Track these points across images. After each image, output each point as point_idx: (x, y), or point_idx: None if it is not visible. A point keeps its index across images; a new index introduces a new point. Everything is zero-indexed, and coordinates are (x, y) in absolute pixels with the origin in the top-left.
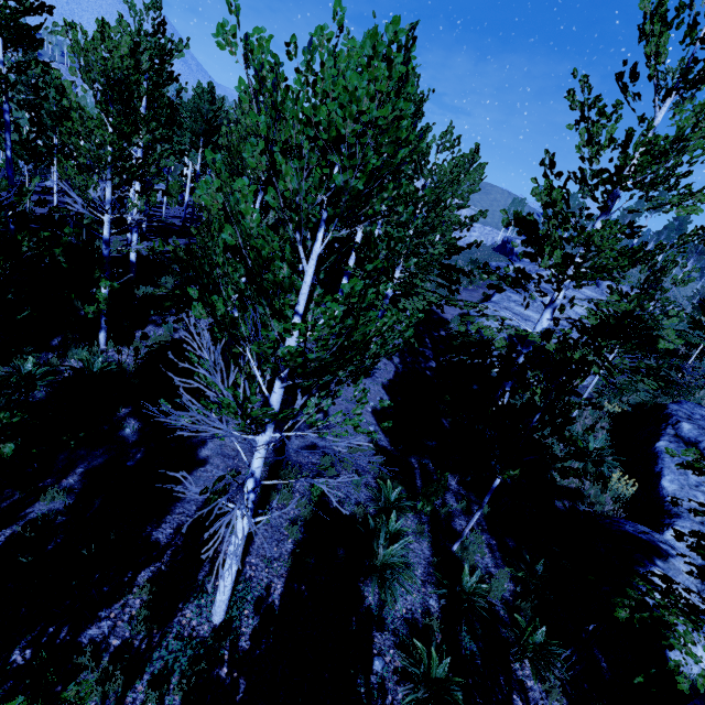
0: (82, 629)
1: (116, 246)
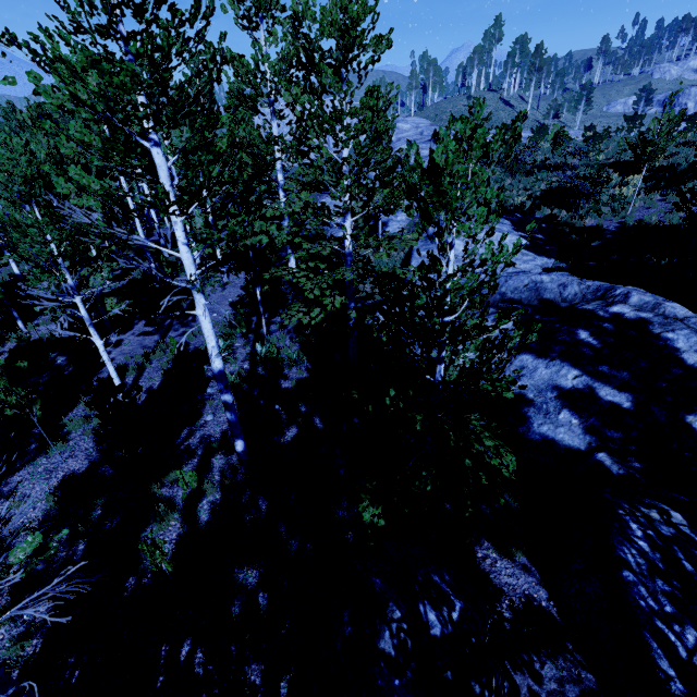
0: (61, 419)
1: (6, 273)
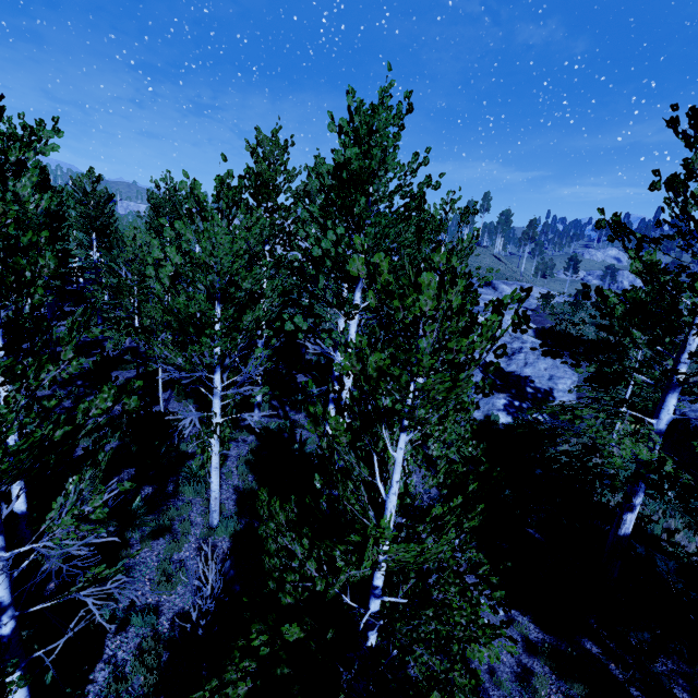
0: None
1: None
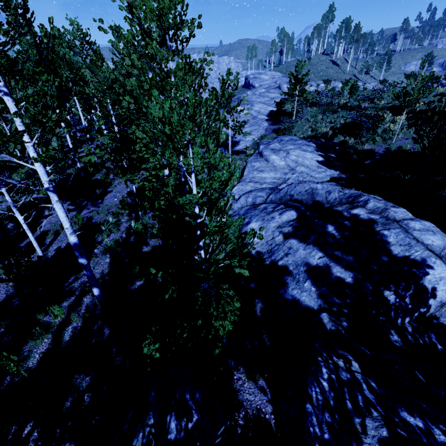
0: None
1: None
